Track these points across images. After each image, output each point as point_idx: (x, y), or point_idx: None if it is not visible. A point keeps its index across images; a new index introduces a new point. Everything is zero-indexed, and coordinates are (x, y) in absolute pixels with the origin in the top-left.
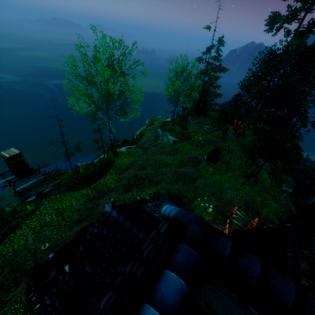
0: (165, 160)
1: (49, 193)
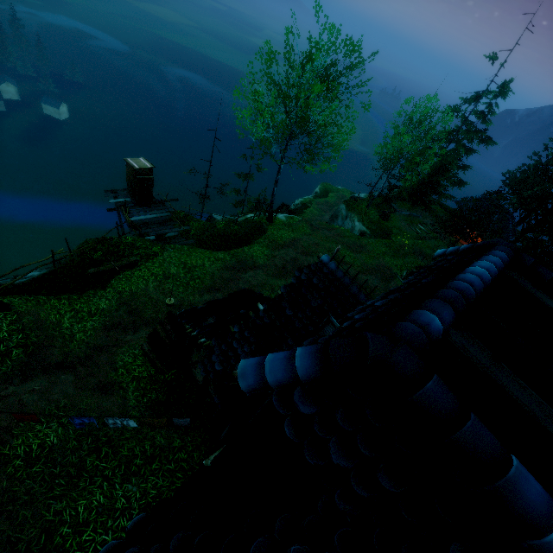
0: (342, 255)
1: (174, 239)
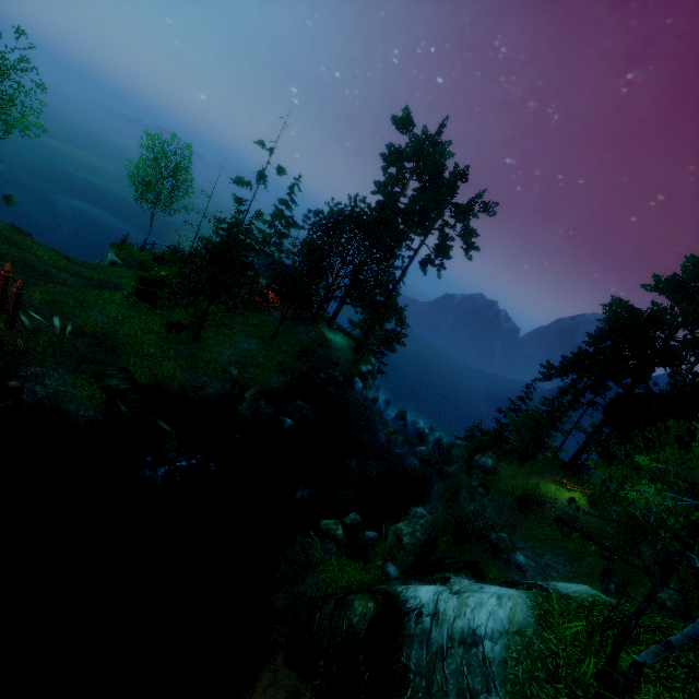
0: (31, 248)
1: None
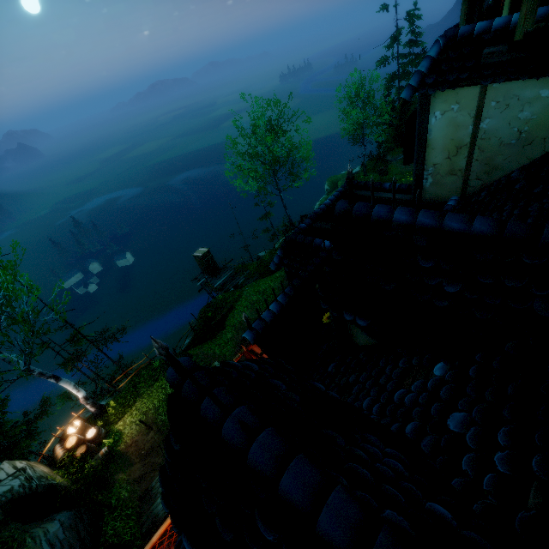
0: None
1: (244, 283)
